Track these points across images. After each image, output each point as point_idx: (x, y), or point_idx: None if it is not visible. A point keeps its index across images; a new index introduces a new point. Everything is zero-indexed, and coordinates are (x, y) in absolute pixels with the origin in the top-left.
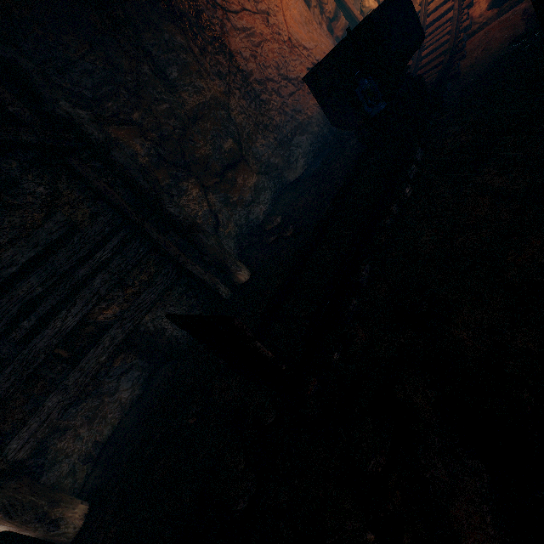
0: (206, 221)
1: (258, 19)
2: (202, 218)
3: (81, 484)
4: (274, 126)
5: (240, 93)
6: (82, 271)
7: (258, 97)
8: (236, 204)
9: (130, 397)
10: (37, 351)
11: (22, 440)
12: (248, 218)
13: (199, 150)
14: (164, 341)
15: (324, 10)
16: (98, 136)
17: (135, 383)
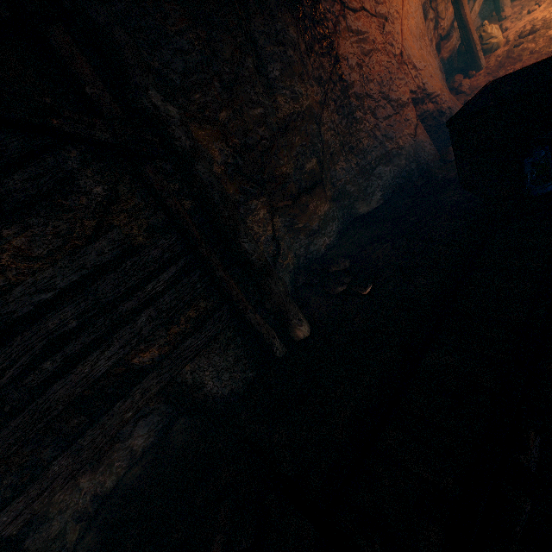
0: (267, 248)
1: (375, 22)
2: (264, 244)
3: (69, 549)
4: (359, 149)
5: (334, 105)
6: (128, 304)
7: (352, 113)
8: (300, 231)
9: (143, 444)
10: (55, 400)
11: (14, 512)
12: (308, 249)
13: (280, 168)
14: (200, 396)
15: (438, 25)
16: (184, 142)
17: (152, 429)
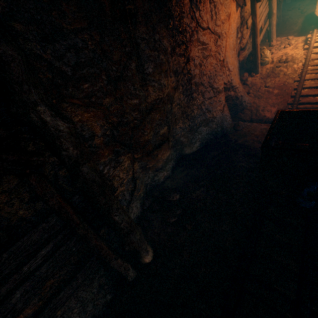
0: (128, 187)
1: (213, 37)
2: (126, 184)
3: None
4: (192, 116)
5: (182, 88)
6: (2, 290)
7: (191, 94)
8: (150, 168)
9: None
10: None
11: None
12: (153, 179)
13: (144, 136)
14: None
15: (241, 41)
16: (71, 152)
17: None
